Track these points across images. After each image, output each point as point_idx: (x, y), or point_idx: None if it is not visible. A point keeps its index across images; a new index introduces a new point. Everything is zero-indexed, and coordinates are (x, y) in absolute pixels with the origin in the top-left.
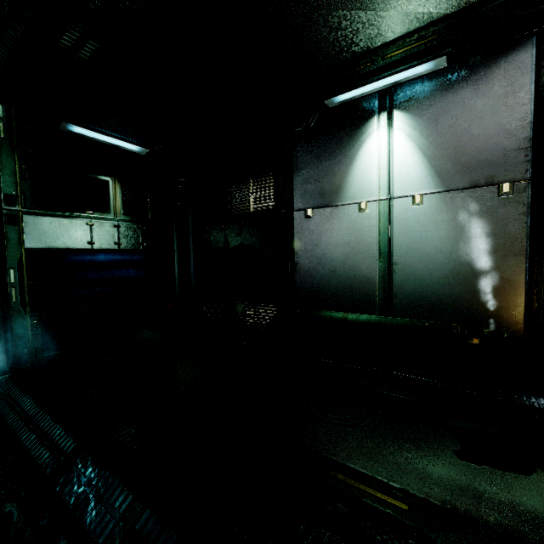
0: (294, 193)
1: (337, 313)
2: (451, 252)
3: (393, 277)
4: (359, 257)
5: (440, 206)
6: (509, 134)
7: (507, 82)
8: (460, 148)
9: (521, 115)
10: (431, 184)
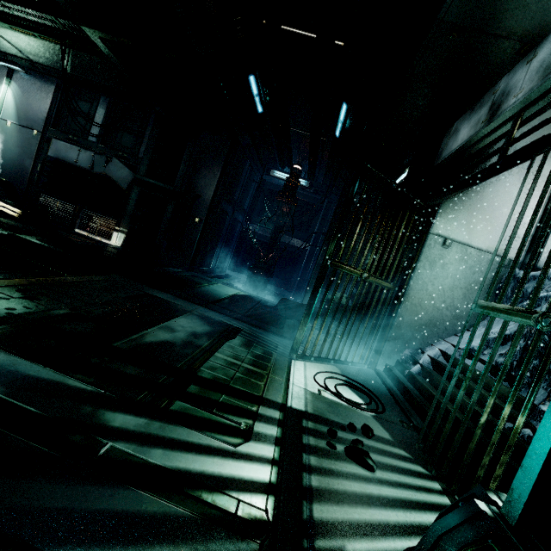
0: None
1: None
2: (14, 151)
3: None
4: None
5: (16, 130)
6: (42, 113)
7: (46, 93)
8: (28, 110)
9: (46, 108)
10: (15, 119)
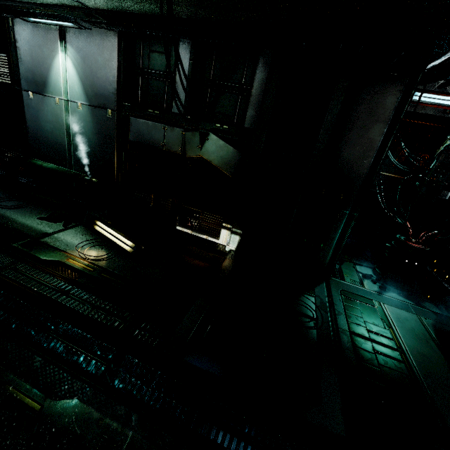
0: (21, 77)
1: (40, 162)
2: (93, 140)
3: (72, 147)
4: (58, 132)
5: (88, 113)
6: (110, 83)
7: (109, 52)
8: (94, 82)
9: (113, 75)
10: (84, 99)
